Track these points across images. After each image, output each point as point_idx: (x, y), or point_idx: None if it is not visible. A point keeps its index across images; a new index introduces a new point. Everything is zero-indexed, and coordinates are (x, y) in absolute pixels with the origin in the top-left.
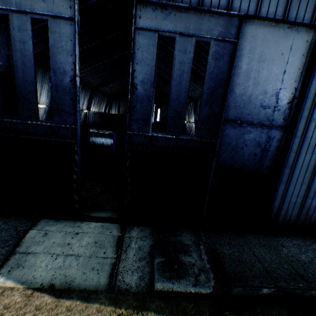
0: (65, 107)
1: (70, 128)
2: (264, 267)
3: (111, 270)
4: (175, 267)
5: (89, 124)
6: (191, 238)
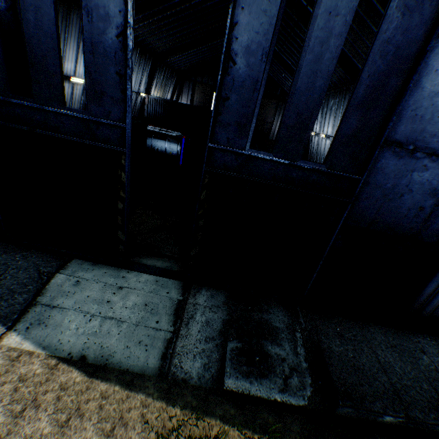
0: (108, 88)
1: (114, 127)
2: (392, 383)
3: (164, 349)
4: (256, 359)
5: (147, 117)
6: (284, 319)
